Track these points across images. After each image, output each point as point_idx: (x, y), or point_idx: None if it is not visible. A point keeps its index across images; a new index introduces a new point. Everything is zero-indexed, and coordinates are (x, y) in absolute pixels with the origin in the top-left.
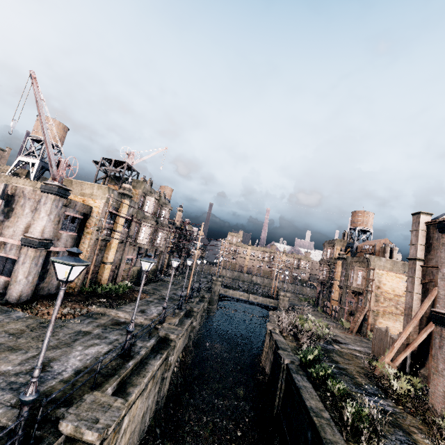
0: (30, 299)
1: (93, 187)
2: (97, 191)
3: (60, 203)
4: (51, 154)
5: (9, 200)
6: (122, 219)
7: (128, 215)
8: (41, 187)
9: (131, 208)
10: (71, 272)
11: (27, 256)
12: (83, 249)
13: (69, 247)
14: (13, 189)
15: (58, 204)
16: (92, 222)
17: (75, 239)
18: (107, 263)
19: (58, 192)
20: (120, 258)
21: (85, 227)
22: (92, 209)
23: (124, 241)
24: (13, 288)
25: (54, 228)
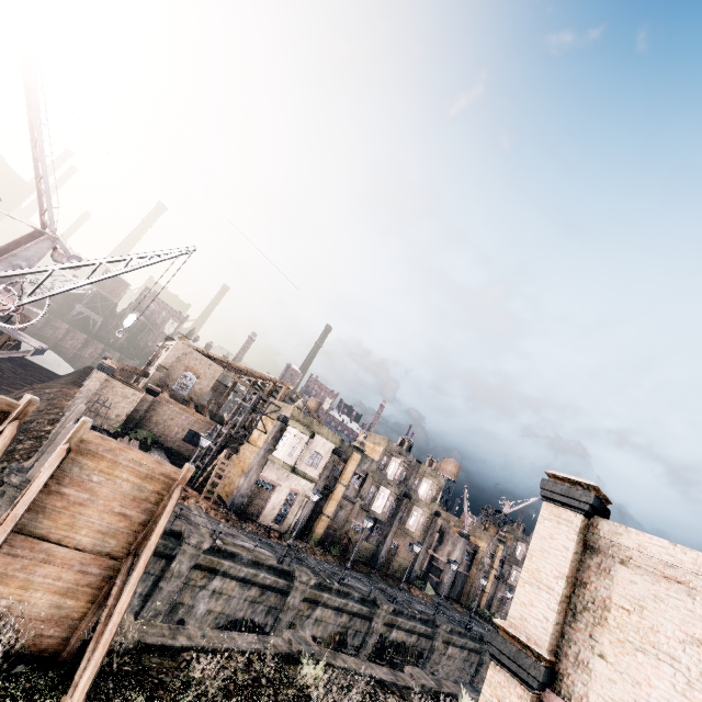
0: (447, 596)
1: (481, 532)
2: (483, 536)
3: (465, 543)
4: (466, 517)
5: (441, 534)
6: (497, 559)
7: (502, 556)
8: (458, 532)
9: (504, 550)
10: (464, 588)
11: (449, 570)
12: (472, 575)
13: (465, 571)
14: (444, 529)
15: (464, 543)
16: (478, 557)
17: (468, 566)
18: (485, 591)
19: (466, 537)
20: (494, 591)
21: (474, 559)
22: (479, 548)
23: (497, 577)
24: (441, 586)
25: (461, 557)
